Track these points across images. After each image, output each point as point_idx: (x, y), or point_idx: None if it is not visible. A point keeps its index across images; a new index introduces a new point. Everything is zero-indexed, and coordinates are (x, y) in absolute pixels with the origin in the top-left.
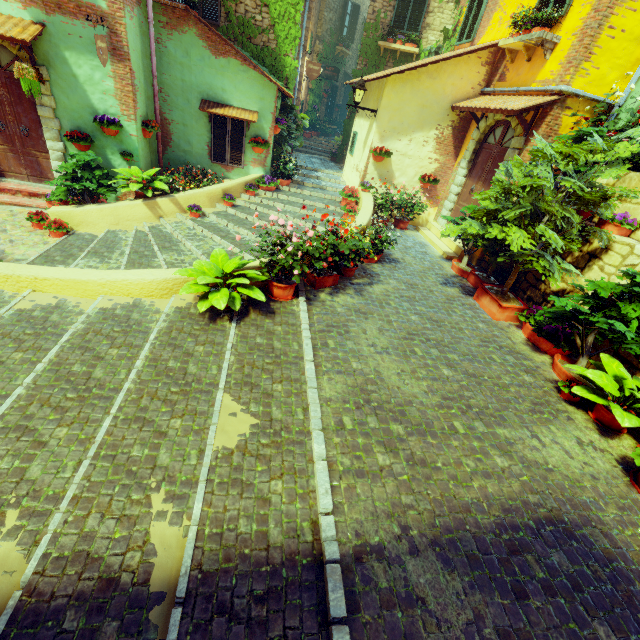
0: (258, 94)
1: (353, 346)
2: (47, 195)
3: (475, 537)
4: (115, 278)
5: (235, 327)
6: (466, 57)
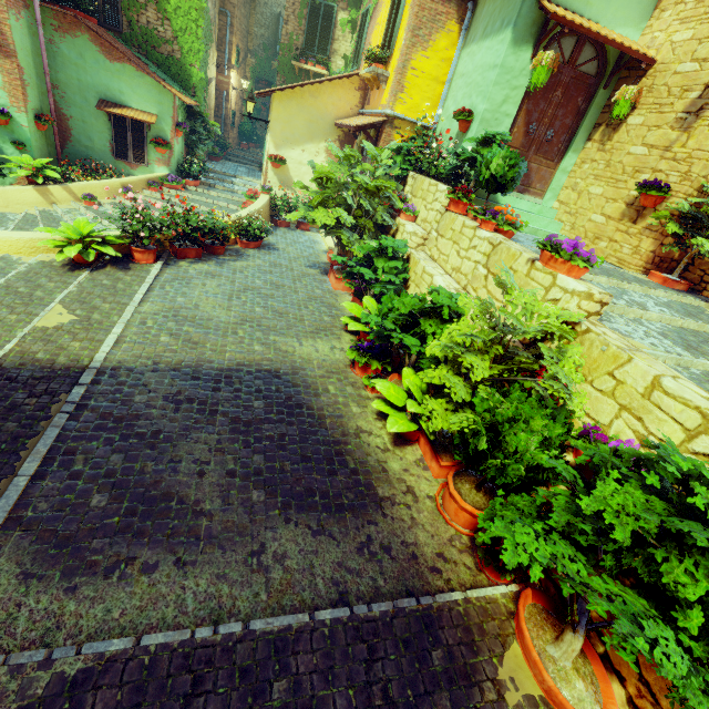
0: (156, 99)
1: (187, 291)
2: None
3: (205, 371)
4: None
5: (88, 274)
6: (341, 82)
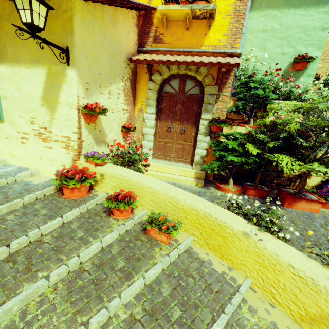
0: None
1: None
2: None
3: None
4: None
5: None
6: (127, 12)
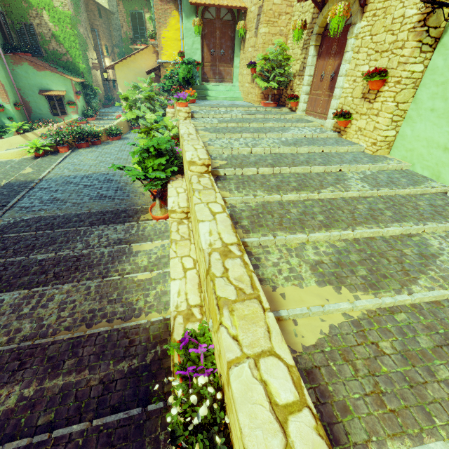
0: (63, 83)
1: (79, 157)
2: None
3: (79, 176)
4: (1, 153)
5: (40, 158)
6: (144, 52)
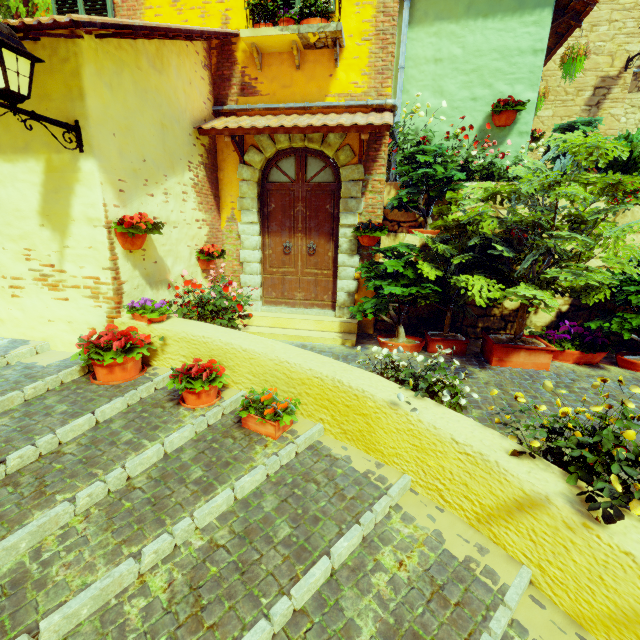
0: None
1: None
2: None
3: None
4: None
5: None
6: (184, 45)
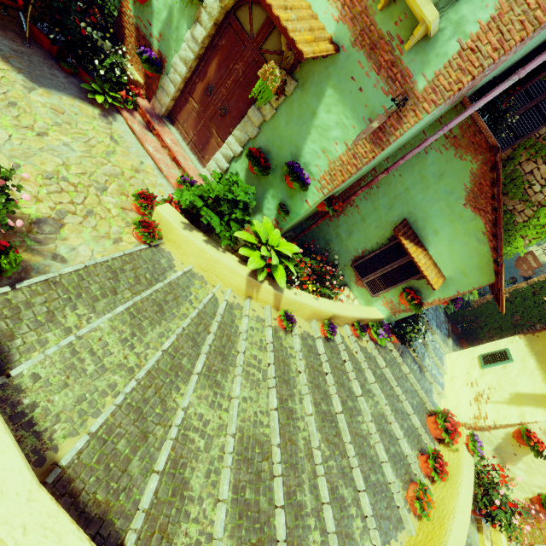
0: (466, 267)
1: None
2: (183, 176)
3: None
4: None
5: None
6: None
